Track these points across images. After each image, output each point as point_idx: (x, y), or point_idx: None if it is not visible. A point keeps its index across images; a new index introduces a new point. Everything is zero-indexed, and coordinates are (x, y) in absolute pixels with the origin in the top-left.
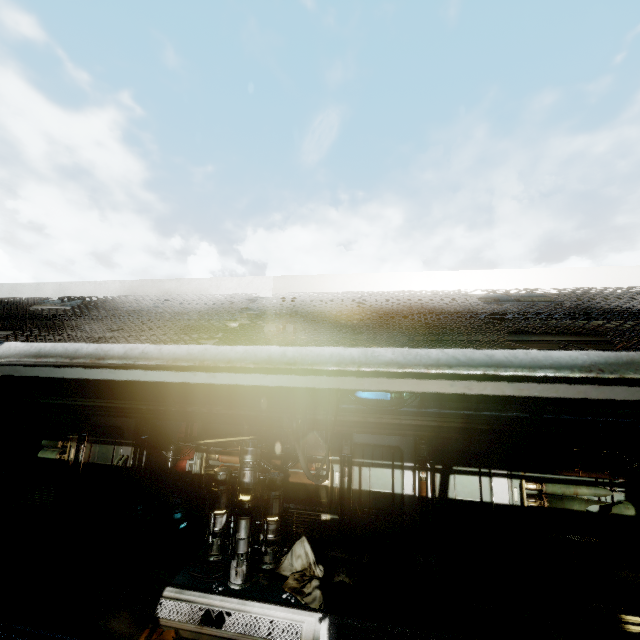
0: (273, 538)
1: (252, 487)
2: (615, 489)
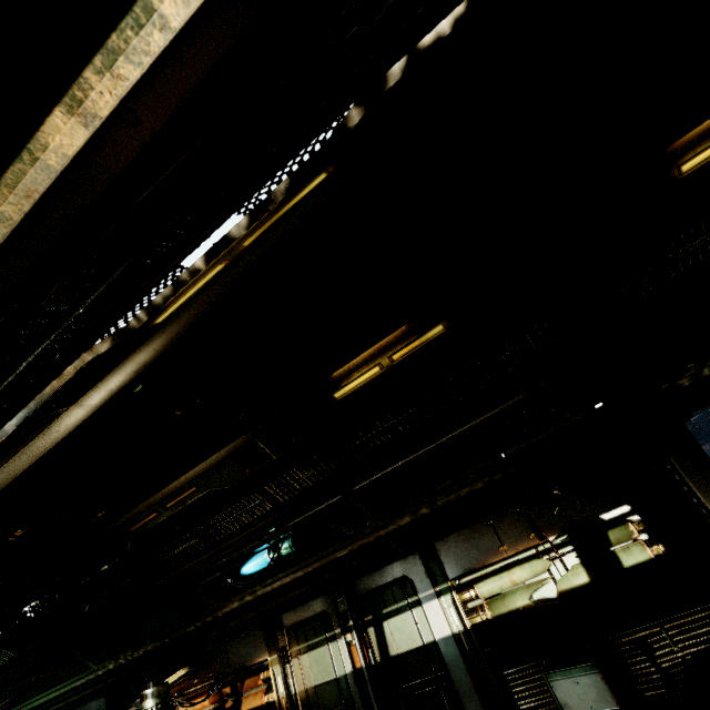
0: None
1: None
2: (561, 552)
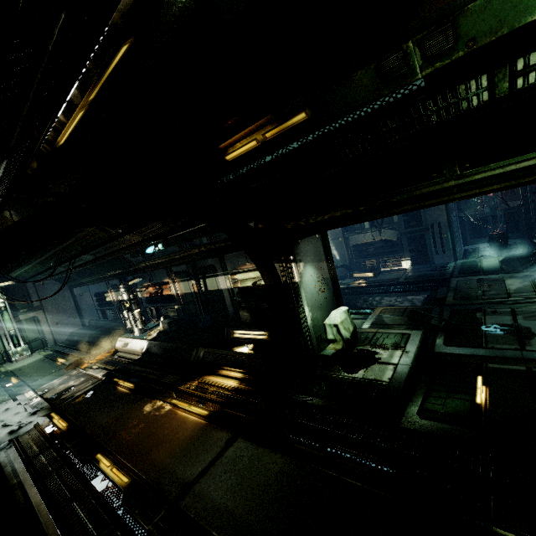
0: (137, 318)
1: (127, 301)
2: None
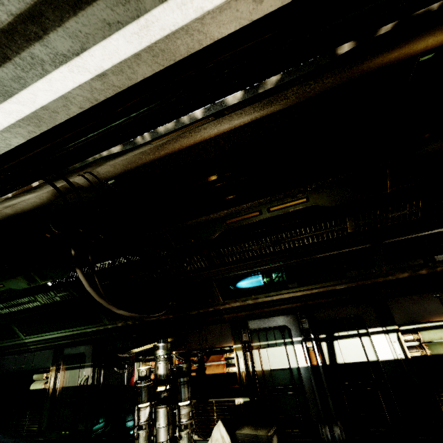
0: (185, 422)
1: (165, 378)
2: None
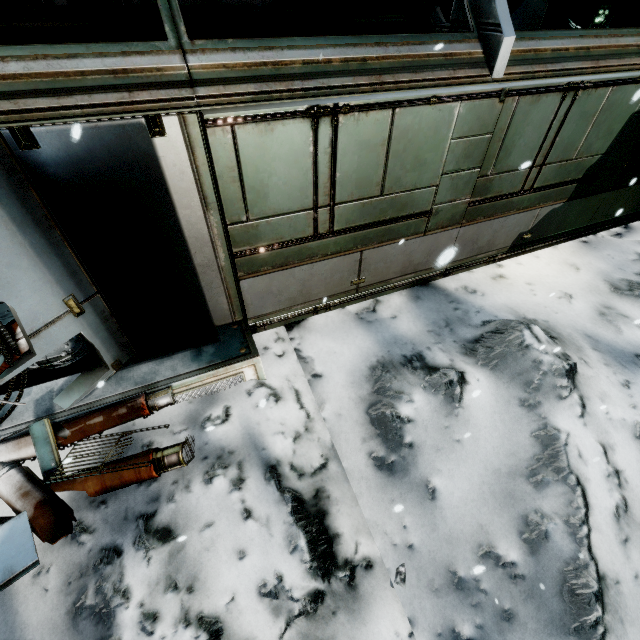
0: None
1: None
2: None
